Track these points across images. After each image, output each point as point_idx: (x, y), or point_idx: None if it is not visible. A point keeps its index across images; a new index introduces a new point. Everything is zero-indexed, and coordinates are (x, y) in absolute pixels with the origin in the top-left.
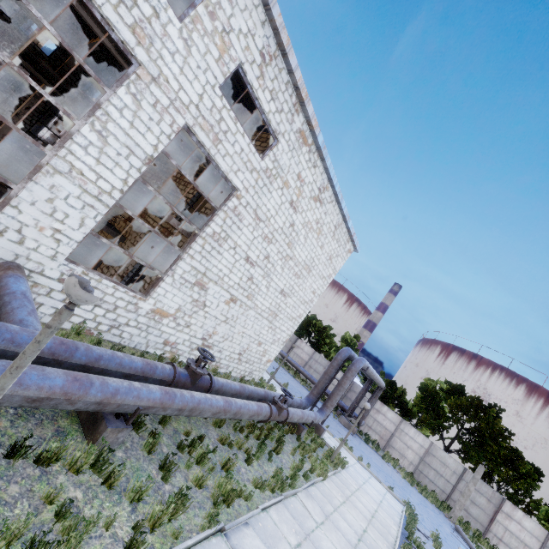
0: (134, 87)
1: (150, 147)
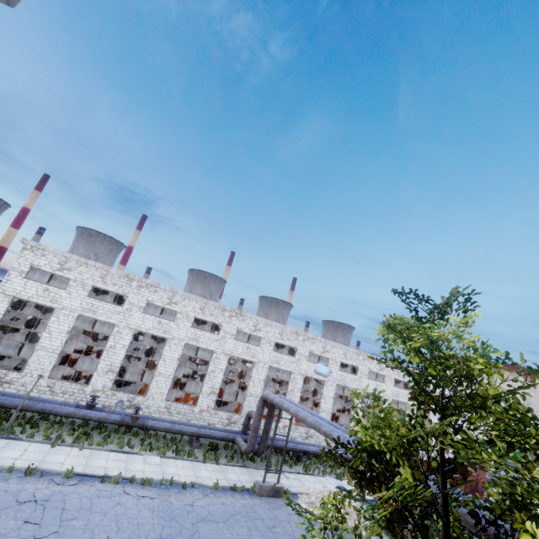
0: (431, 413)
1: (436, 420)
